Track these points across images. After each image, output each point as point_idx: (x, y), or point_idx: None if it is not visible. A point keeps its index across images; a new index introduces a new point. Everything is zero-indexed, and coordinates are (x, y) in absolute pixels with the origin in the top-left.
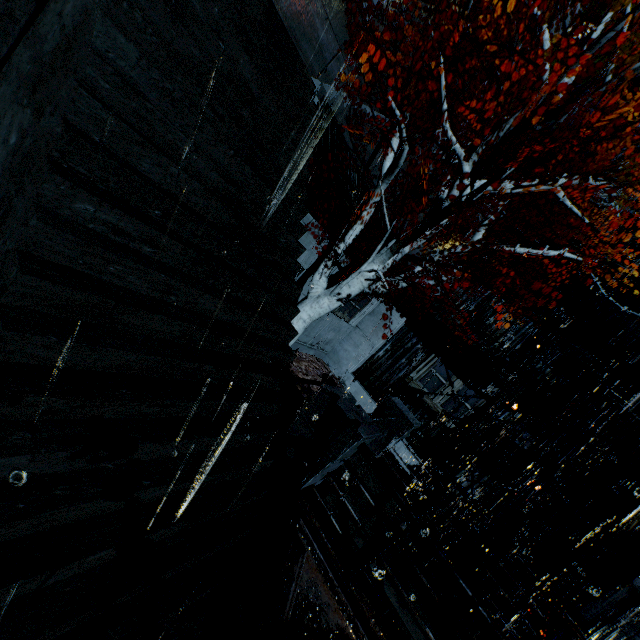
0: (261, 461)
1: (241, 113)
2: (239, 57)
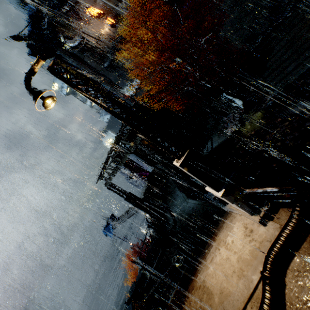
0: (263, 3)
1: (222, 1)
2: (217, 0)
